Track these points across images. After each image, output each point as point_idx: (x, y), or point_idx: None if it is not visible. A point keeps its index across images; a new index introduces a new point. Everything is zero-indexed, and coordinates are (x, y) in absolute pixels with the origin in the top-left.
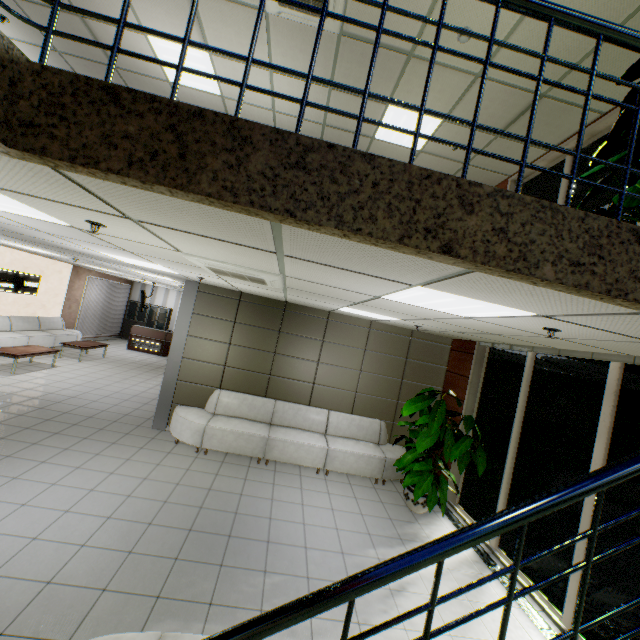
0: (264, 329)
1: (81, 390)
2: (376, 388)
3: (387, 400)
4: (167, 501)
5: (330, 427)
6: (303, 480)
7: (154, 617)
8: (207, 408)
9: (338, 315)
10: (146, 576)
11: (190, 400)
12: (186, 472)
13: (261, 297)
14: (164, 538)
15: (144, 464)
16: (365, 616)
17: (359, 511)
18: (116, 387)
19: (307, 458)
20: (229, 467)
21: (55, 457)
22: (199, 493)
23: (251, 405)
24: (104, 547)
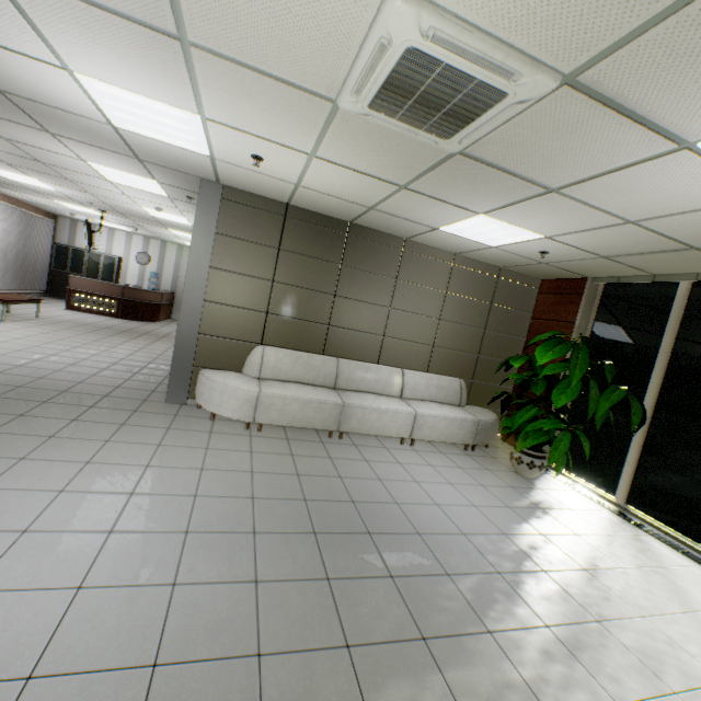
0: (320, 261)
1: (27, 357)
2: (456, 340)
3: (467, 355)
4: (255, 497)
5: (406, 389)
6: (393, 453)
7: (367, 683)
8: (247, 371)
9: (416, 245)
10: (306, 616)
11: (219, 362)
12: (252, 455)
13: (315, 214)
14: (289, 551)
15: (187, 450)
16: (595, 610)
17: (477, 482)
18: (79, 353)
19: (391, 427)
20: (300, 445)
21: (39, 450)
22: (289, 481)
23: (308, 365)
24: (210, 581)
